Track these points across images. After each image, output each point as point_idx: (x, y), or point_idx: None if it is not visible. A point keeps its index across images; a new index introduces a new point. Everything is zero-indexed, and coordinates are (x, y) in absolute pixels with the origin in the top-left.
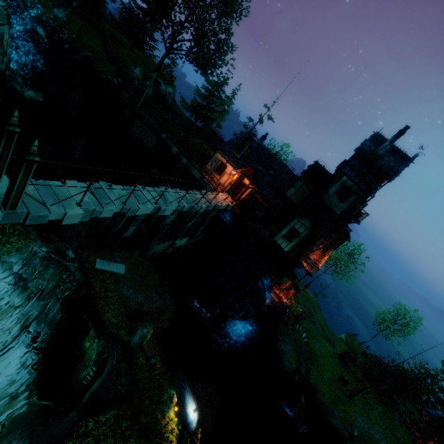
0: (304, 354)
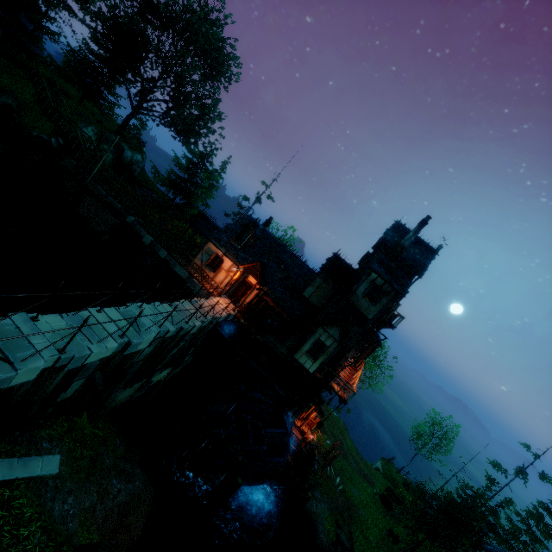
0: (343, 511)
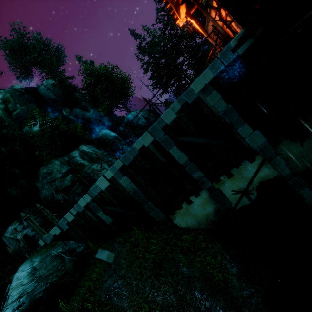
0: None
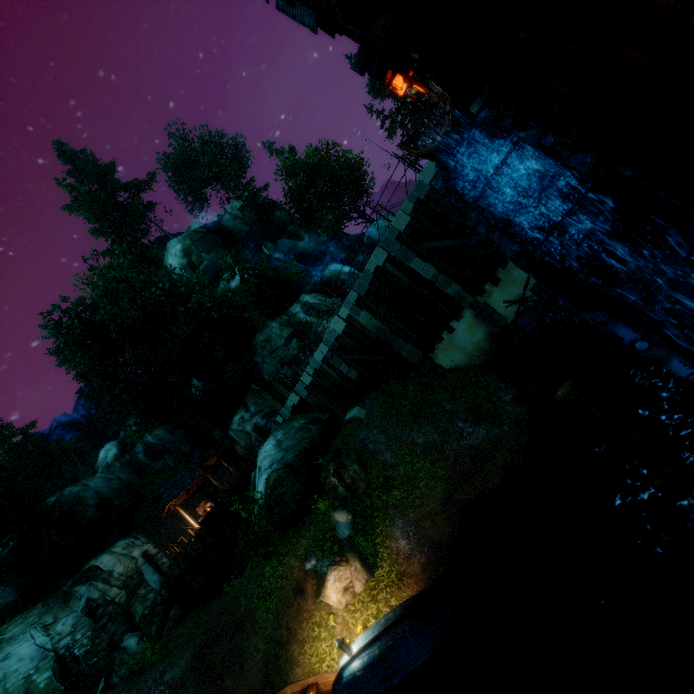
0: None
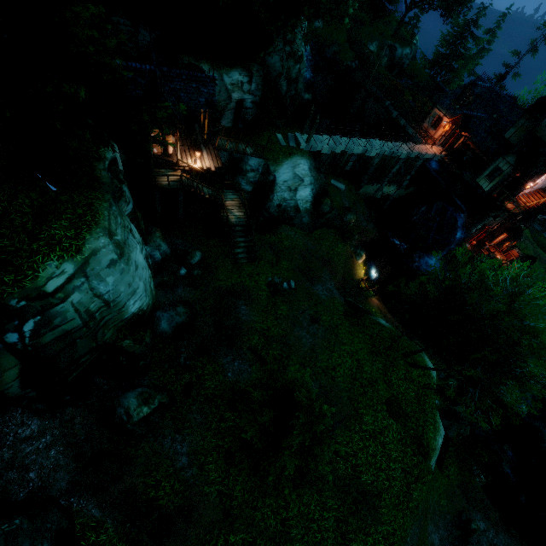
0: None
